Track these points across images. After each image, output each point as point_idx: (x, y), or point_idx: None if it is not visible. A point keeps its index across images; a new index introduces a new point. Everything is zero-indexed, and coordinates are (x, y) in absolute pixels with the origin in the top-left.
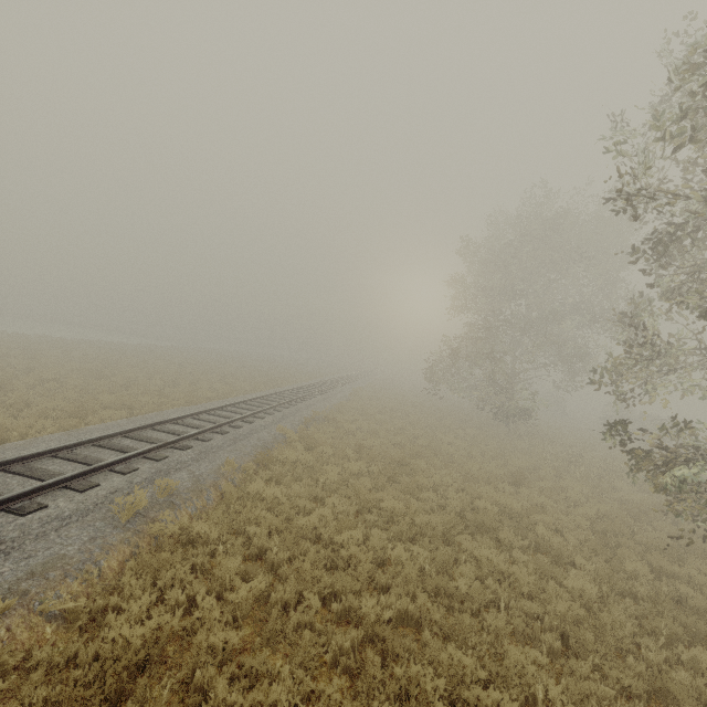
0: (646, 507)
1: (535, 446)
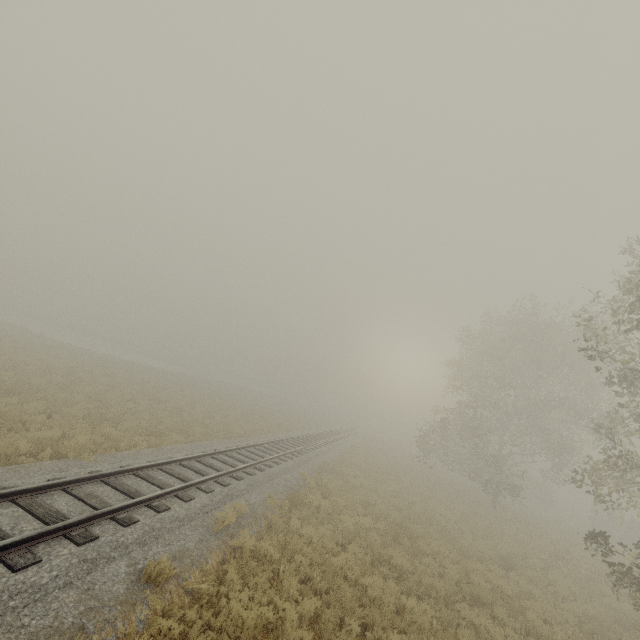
0: (635, 619)
1: (522, 534)
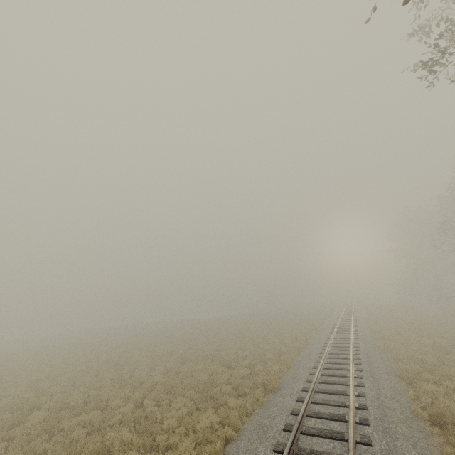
0: None
1: None
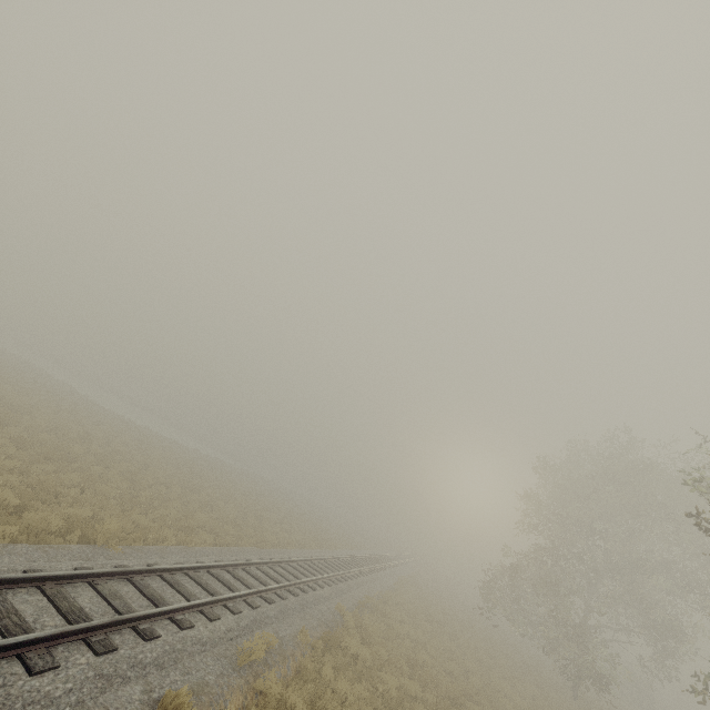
0: None
1: None
